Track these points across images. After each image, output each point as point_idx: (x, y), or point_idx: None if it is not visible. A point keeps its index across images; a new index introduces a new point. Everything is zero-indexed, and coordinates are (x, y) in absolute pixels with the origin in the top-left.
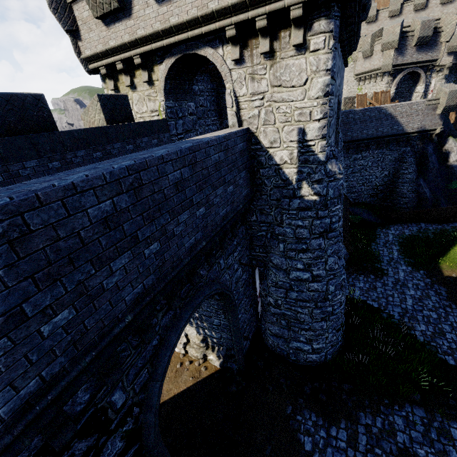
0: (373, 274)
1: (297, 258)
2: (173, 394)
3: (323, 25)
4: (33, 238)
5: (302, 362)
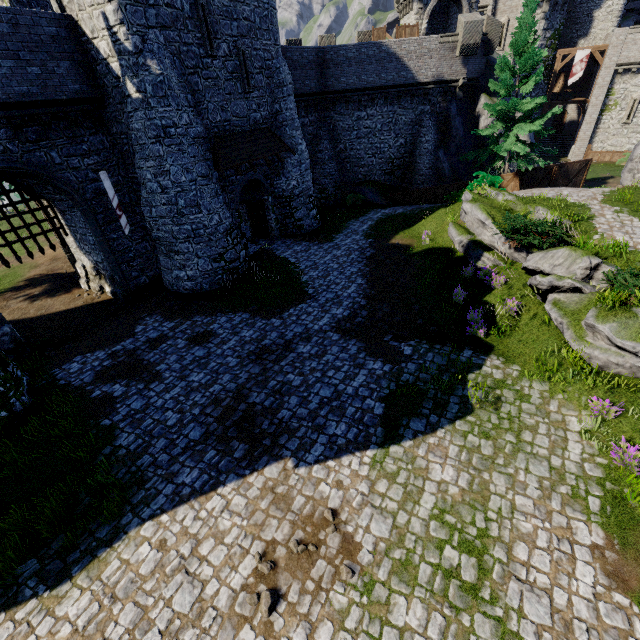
0: (320, 241)
1: (146, 168)
2: (60, 310)
3: None
4: None
5: (182, 291)
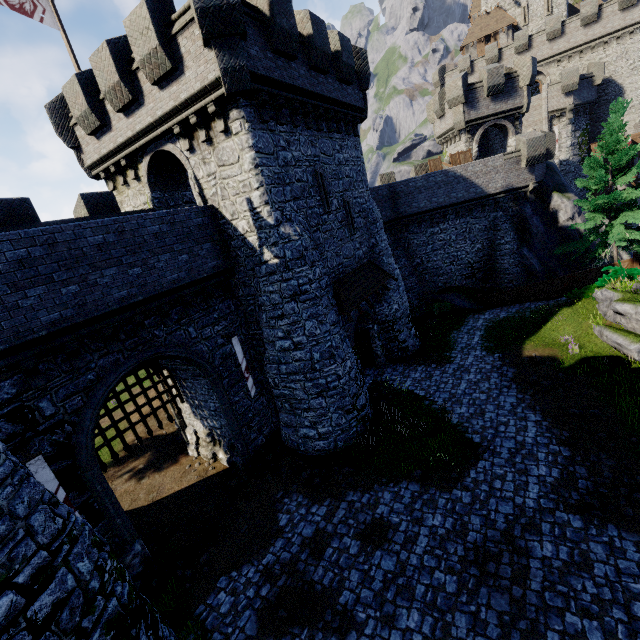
0: (436, 363)
1: (277, 326)
2: (173, 491)
3: (235, 114)
4: None
5: (311, 452)
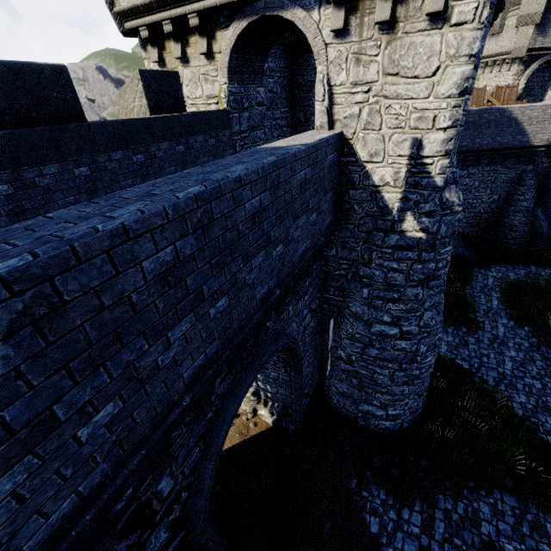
0: (466, 326)
1: (384, 308)
2: None
3: None
4: (67, 313)
5: (372, 428)
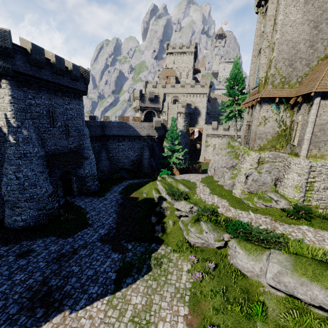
0: (98, 196)
1: (10, 168)
2: None
3: (4, 81)
4: None
5: (16, 227)
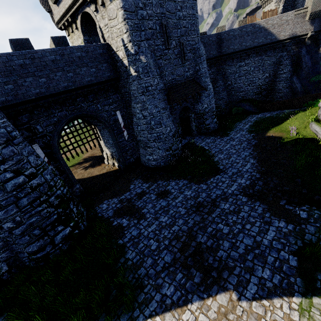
0: (220, 136)
1: (136, 107)
2: (97, 174)
3: None
4: None
5: (150, 166)
